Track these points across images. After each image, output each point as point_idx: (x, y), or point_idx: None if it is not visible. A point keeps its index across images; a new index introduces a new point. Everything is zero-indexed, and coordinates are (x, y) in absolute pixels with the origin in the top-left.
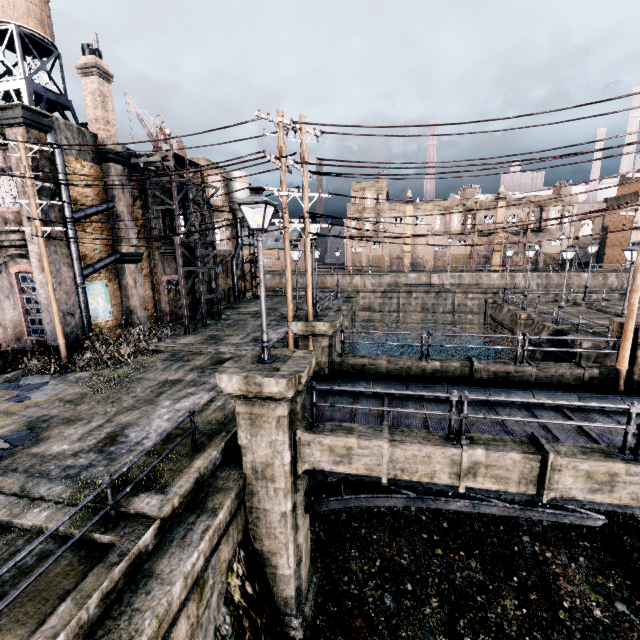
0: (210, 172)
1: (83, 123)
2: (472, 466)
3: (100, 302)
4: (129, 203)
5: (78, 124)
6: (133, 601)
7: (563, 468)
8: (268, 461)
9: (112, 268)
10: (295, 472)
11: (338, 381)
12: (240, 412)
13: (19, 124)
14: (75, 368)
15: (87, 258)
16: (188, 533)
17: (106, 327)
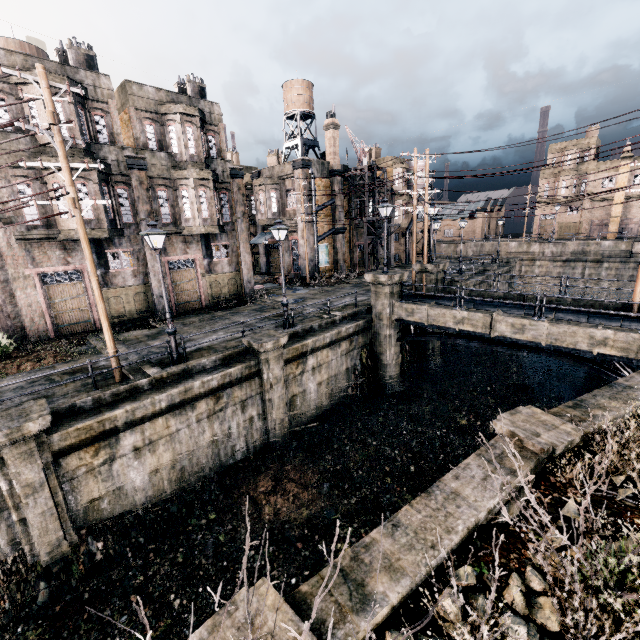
0: (395, 166)
1: (323, 153)
2: (462, 319)
3: (323, 256)
4: (342, 199)
5: (320, 154)
6: (332, 327)
7: (501, 321)
8: (381, 312)
9: (330, 237)
10: (392, 320)
11: (435, 298)
12: (372, 291)
13: (300, 168)
14: (312, 286)
15: (320, 232)
16: (349, 322)
17: (325, 269)
